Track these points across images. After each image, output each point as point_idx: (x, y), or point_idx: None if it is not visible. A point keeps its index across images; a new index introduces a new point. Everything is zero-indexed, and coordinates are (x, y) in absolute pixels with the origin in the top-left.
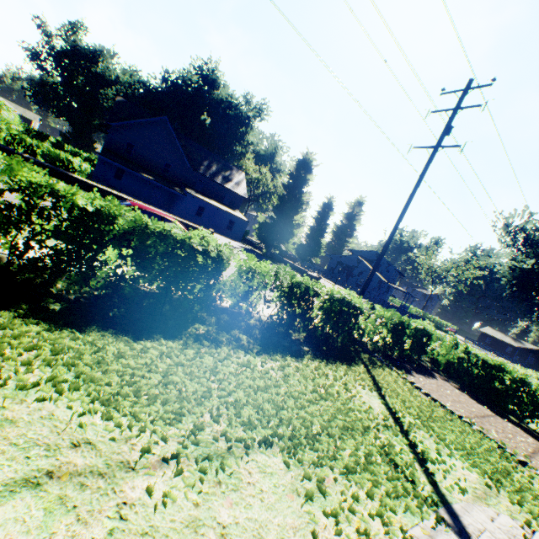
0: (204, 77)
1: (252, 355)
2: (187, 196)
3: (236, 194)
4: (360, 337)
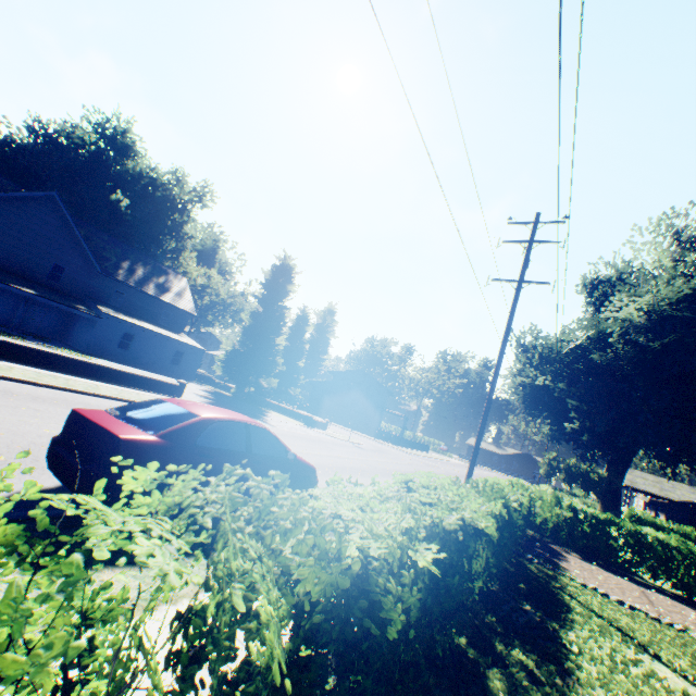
0: (108, 139)
1: None
2: (102, 319)
3: (179, 310)
4: None
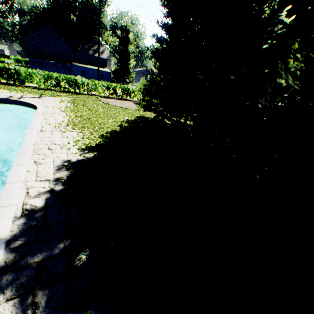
0: None
1: (28, 89)
2: (74, 67)
3: (102, 59)
4: (89, 91)
